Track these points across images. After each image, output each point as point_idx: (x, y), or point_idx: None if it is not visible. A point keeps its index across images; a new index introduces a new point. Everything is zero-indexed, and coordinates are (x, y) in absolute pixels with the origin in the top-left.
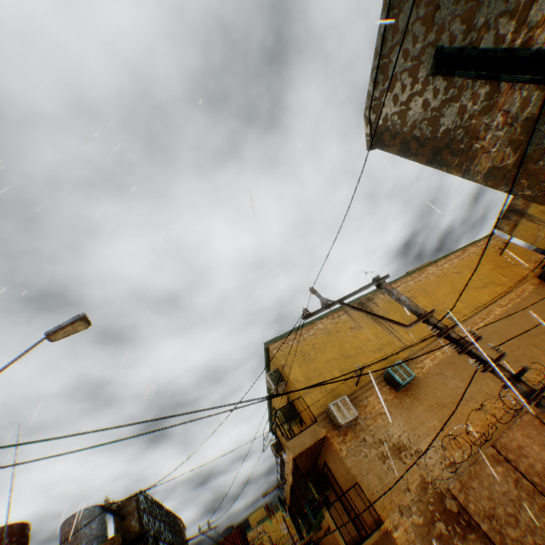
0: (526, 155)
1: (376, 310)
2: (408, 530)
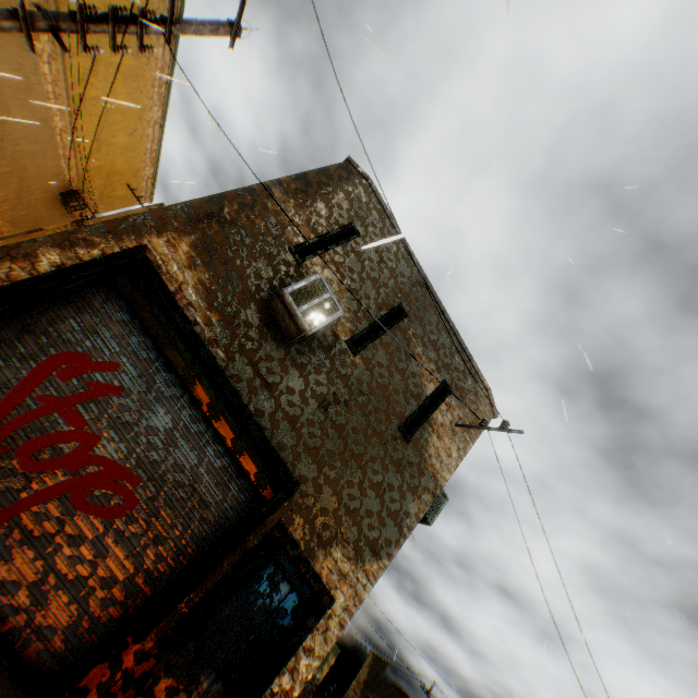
0: (266, 212)
1: None
2: None
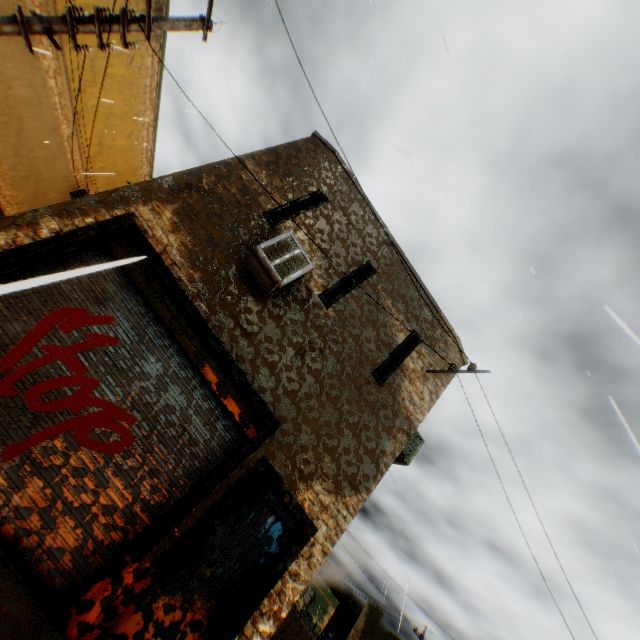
0: (241, 182)
1: (140, 6)
2: None
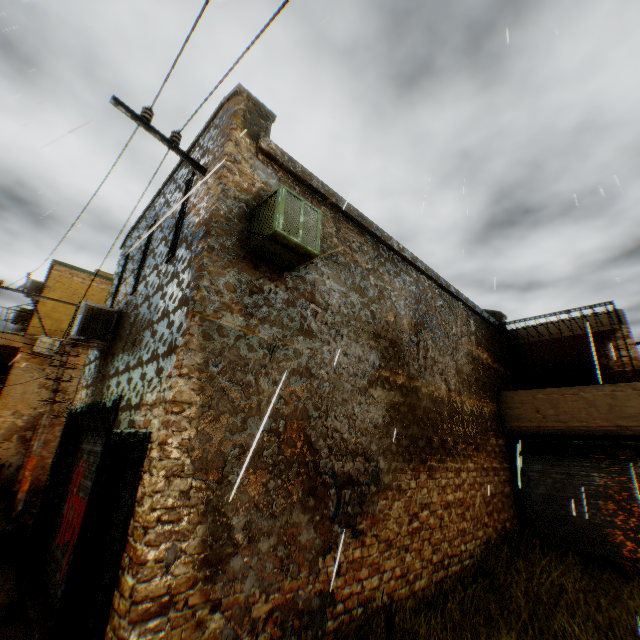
0: None
1: None
2: (7, 423)
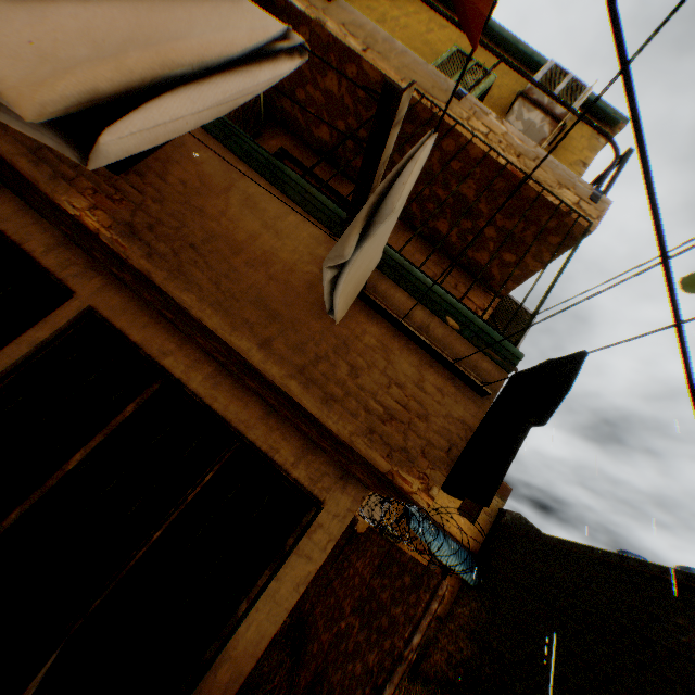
0: None
1: None
2: None
